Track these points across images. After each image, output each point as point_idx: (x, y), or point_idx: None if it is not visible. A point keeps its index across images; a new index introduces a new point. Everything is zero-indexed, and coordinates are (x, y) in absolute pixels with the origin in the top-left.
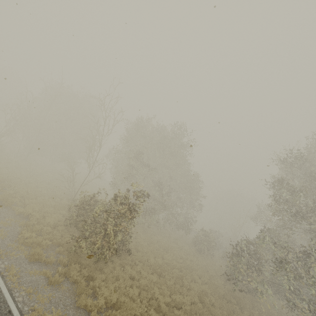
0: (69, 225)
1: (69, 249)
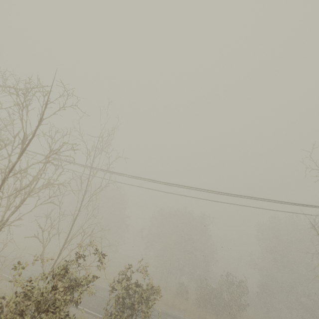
0: (202, 306)
1: (230, 317)
